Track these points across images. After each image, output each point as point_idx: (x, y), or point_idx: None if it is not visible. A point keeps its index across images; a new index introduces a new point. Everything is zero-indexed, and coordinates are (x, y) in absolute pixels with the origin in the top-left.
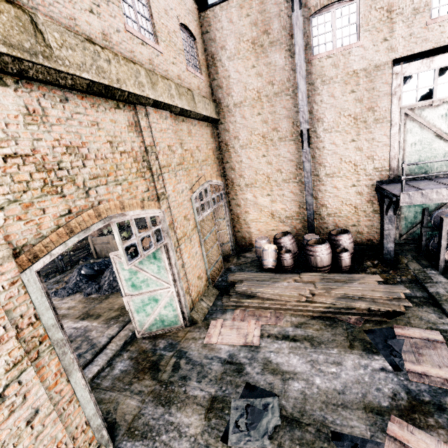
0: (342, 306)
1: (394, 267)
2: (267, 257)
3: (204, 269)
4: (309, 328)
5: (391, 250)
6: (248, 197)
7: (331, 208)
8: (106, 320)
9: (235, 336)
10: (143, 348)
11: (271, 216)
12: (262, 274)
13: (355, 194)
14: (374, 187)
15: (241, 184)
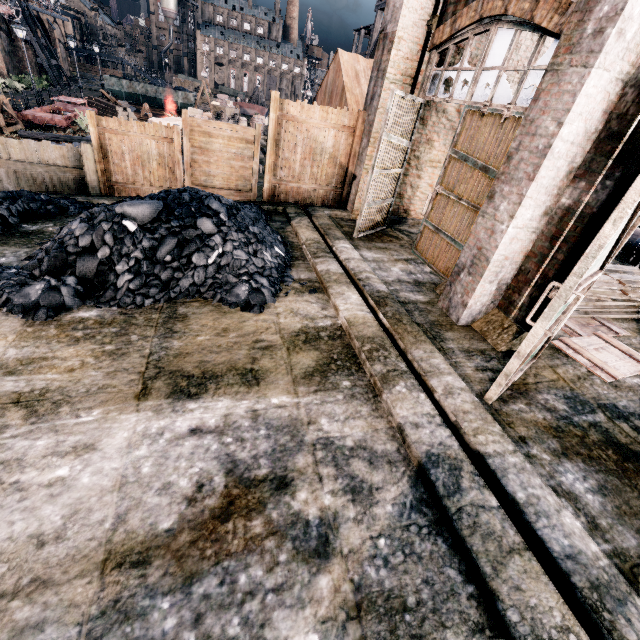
0: None
1: None
2: None
3: None
4: None
5: None
6: (449, 108)
7: None
8: (305, 380)
9: (621, 360)
10: (544, 424)
11: None
12: None
13: None
14: None
15: None
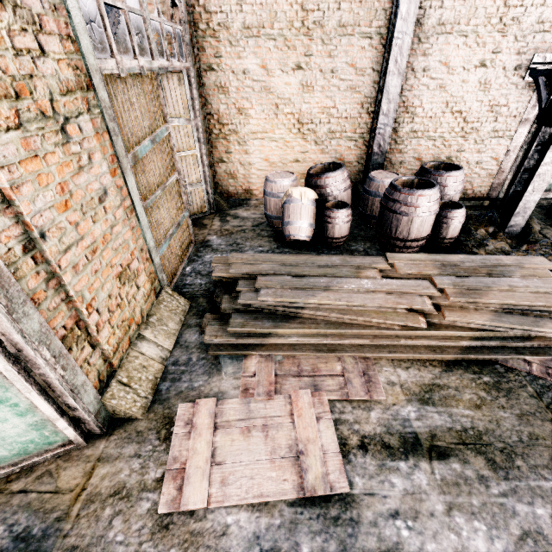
0: (508, 334)
1: (521, 239)
2: (298, 217)
3: (141, 250)
4: (454, 403)
5: (530, 208)
6: (249, 66)
7: (422, 117)
8: None
9: (265, 462)
10: None
11: (296, 127)
12: (300, 258)
13: (477, 89)
14: (517, 73)
15: (233, 22)
